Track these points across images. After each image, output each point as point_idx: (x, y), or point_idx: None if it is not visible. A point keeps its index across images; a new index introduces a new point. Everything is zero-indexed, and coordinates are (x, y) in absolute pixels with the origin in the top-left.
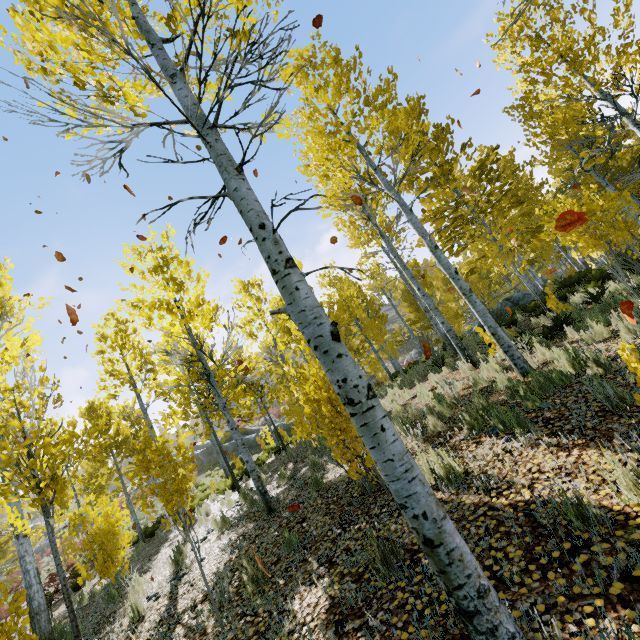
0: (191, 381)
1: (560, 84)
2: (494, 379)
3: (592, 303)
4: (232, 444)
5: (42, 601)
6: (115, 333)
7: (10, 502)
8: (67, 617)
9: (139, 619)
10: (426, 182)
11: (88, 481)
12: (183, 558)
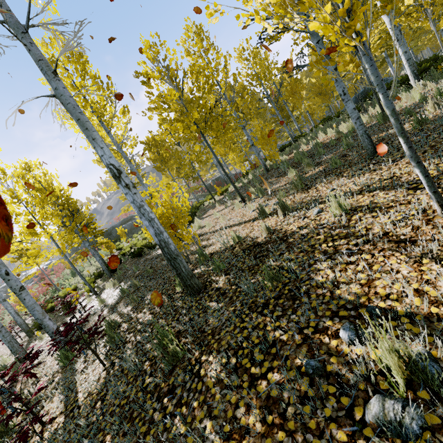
0: (182, 104)
1: None
2: None
3: None
4: (129, 225)
5: (175, 247)
6: (66, 57)
7: (102, 149)
8: (119, 302)
9: (352, 210)
10: None
11: (19, 250)
12: (288, 205)
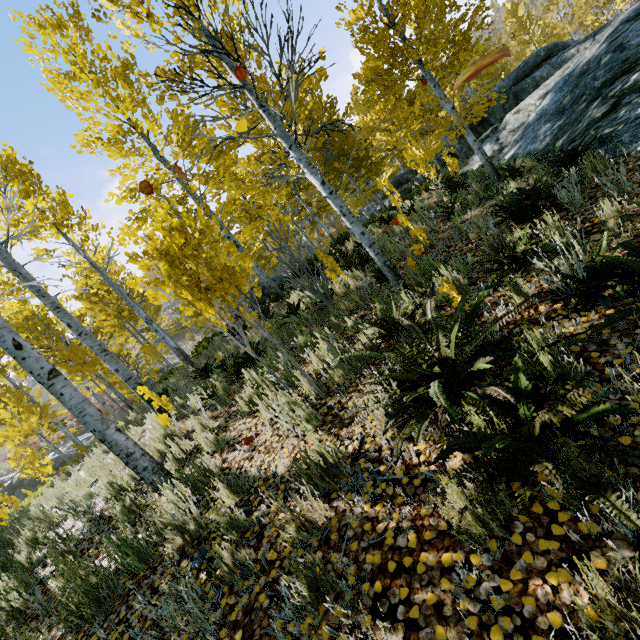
0: None
1: (139, 11)
2: (113, 511)
3: (288, 319)
4: None
5: None
6: None
7: None
8: None
9: None
10: (110, 144)
11: None
12: None
